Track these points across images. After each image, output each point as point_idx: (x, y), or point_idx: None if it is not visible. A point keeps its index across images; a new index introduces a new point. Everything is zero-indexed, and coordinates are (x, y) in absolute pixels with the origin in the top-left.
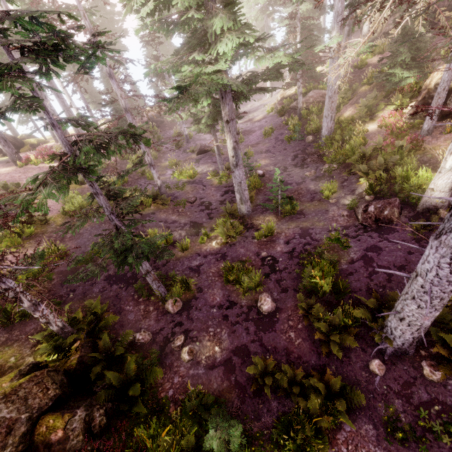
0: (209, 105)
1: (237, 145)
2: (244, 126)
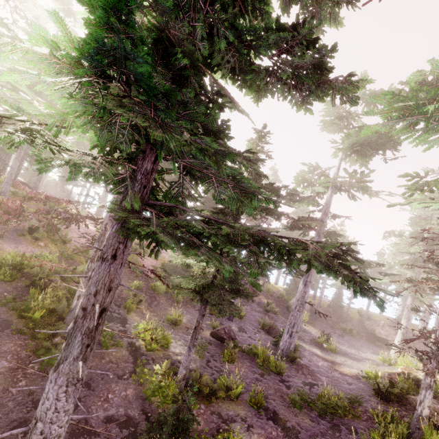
0: (216, 269)
1: (86, 320)
2: (316, 360)
